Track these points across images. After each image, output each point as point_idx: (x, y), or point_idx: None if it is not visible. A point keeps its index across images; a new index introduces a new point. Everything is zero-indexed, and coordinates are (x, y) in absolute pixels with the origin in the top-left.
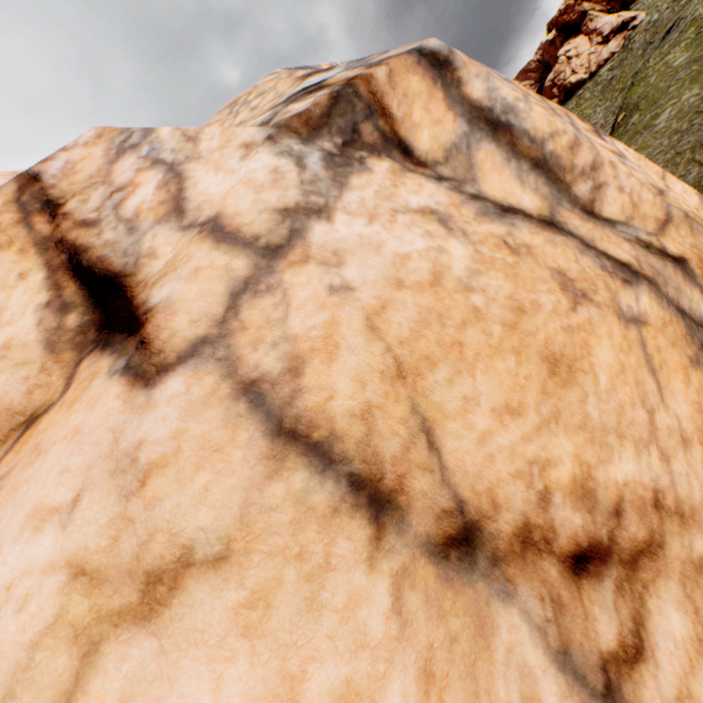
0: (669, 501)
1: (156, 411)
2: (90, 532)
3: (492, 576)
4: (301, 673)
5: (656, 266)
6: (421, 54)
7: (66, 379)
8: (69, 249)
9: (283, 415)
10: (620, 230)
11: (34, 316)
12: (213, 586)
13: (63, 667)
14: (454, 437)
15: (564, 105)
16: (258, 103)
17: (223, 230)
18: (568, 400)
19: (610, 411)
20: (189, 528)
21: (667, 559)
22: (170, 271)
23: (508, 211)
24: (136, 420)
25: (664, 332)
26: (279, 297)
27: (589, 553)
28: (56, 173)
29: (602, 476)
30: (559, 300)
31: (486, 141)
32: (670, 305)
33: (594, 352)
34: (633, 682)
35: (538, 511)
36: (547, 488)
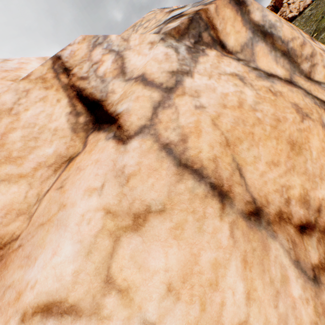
0: None
1: (129, 154)
2: (110, 198)
3: (268, 229)
4: (198, 254)
5: None
6: None
7: (83, 143)
8: (77, 89)
9: (181, 158)
10: (323, 86)
11: (65, 118)
12: (160, 220)
13: (107, 244)
14: (250, 173)
15: None
16: (147, 25)
17: (146, 80)
18: (298, 161)
19: (317, 167)
20: (148, 199)
21: None
22: (124, 98)
23: (270, 76)
24: (121, 157)
25: None
26: (174, 109)
27: (306, 225)
28: (67, 56)
29: (312, 195)
30: (295, 117)
31: (260, 41)
32: None
33: (311, 141)
34: (324, 277)
35: (285, 206)
36: (289, 197)
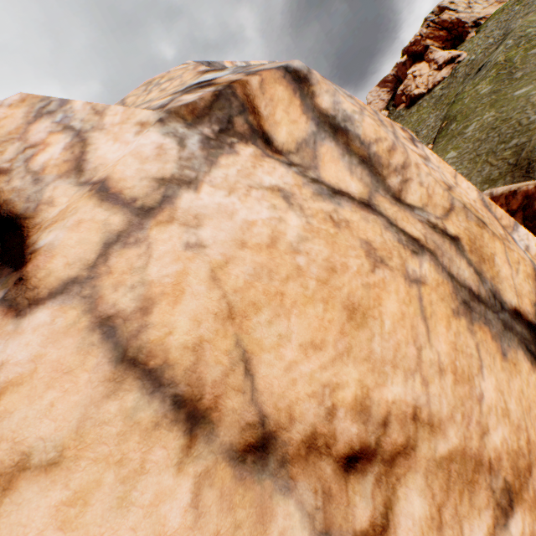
0: (424, 415)
1: (21, 337)
2: None
3: (279, 474)
4: None
5: (437, 242)
6: (287, 70)
7: None
8: None
9: (129, 346)
10: (417, 213)
11: None
12: (42, 486)
13: None
14: (267, 365)
15: (409, 109)
16: (167, 86)
17: (108, 190)
18: (359, 338)
19: (389, 347)
20: (31, 438)
21: (417, 458)
22: (60, 220)
23: (337, 193)
24: (3, 344)
25: (436, 290)
26: (144, 249)
27: (359, 454)
28: None
29: (377, 396)
30: (363, 263)
31: (328, 139)
32: (444, 271)
33: (384, 303)
34: None
35: (325, 422)
36: (334, 405)
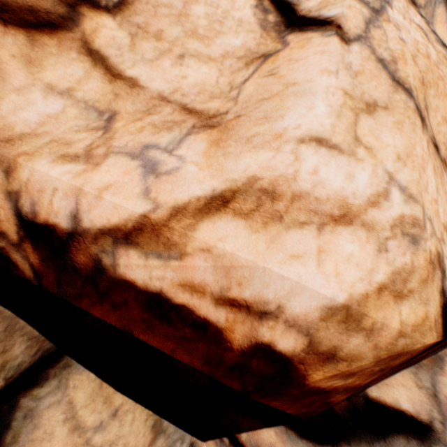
0: None
1: (352, 55)
2: (344, 84)
3: (441, 163)
4: (414, 145)
5: None
6: None
7: (278, 43)
8: None
9: (394, 75)
10: None
11: (250, 11)
12: (385, 114)
13: (350, 116)
14: (431, 118)
15: None
16: None
17: None
18: None
19: None
20: (373, 96)
21: None
22: (329, 5)
23: (444, 46)
24: (346, 55)
25: None
26: (382, 32)
27: None
28: None
29: None
30: None
31: (442, 4)
32: None
33: None
34: None
35: (446, 159)
36: None
